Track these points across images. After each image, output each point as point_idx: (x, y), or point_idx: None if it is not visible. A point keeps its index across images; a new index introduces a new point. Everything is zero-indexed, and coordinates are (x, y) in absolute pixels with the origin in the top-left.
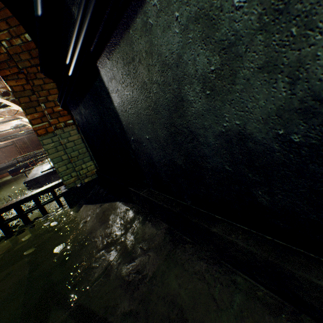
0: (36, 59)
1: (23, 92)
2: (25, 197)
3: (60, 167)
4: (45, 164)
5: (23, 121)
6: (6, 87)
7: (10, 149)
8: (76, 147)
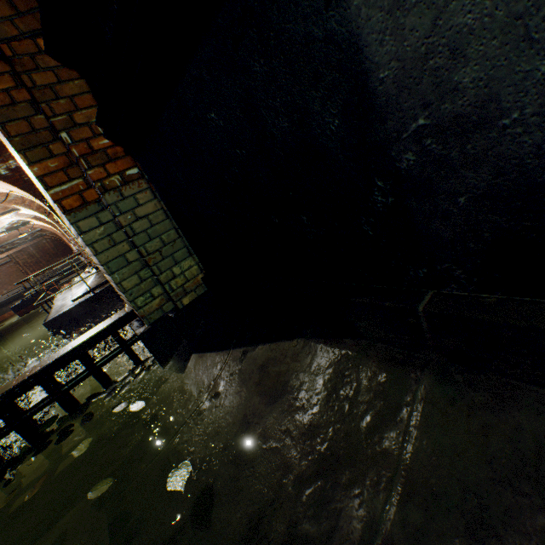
0: (27, 17)
1: (11, 109)
2: (59, 354)
3: (126, 279)
4: (75, 286)
5: (22, 216)
6: None
7: (8, 269)
8: (154, 230)
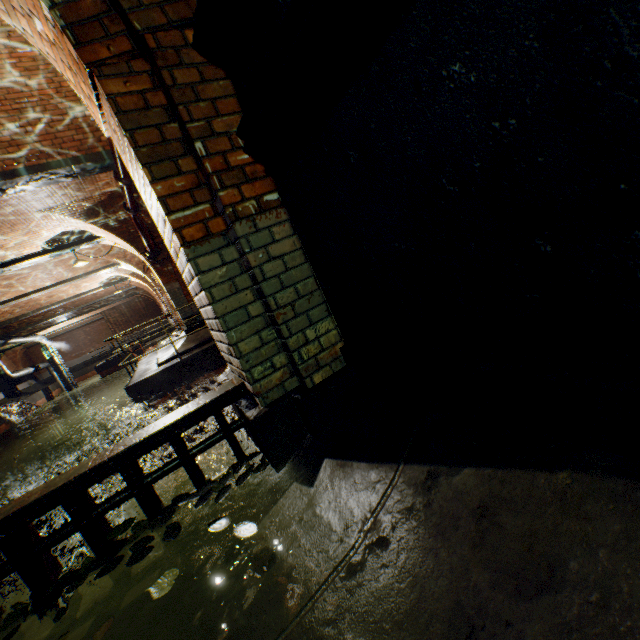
0: (179, 4)
1: (143, 114)
2: (148, 432)
3: (244, 339)
4: (161, 350)
5: (120, 272)
6: (92, 198)
7: (99, 327)
8: (288, 276)
